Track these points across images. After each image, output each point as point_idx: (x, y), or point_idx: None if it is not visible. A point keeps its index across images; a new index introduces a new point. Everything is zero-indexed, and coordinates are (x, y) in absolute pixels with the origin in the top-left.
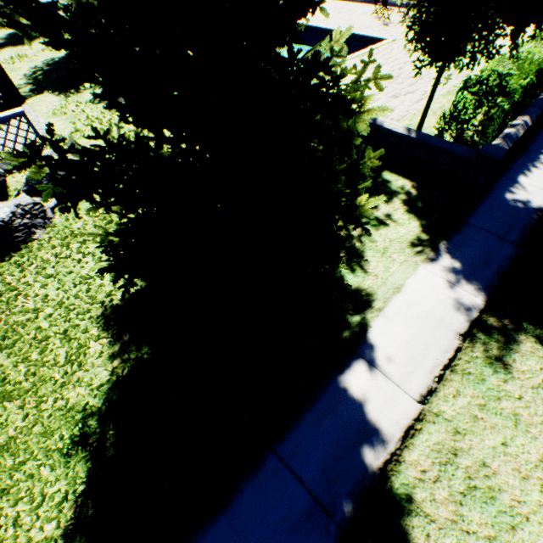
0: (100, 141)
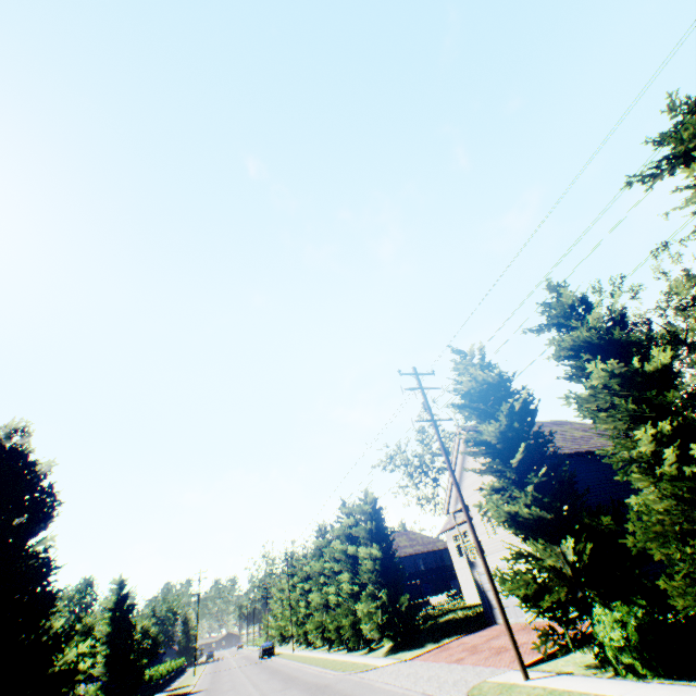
0: None
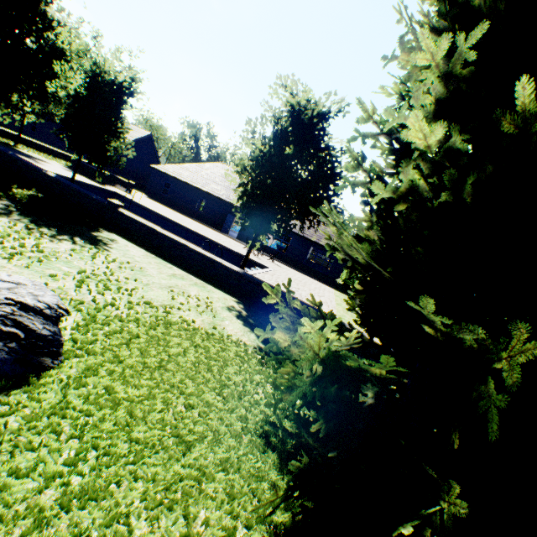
0: (30, 269)
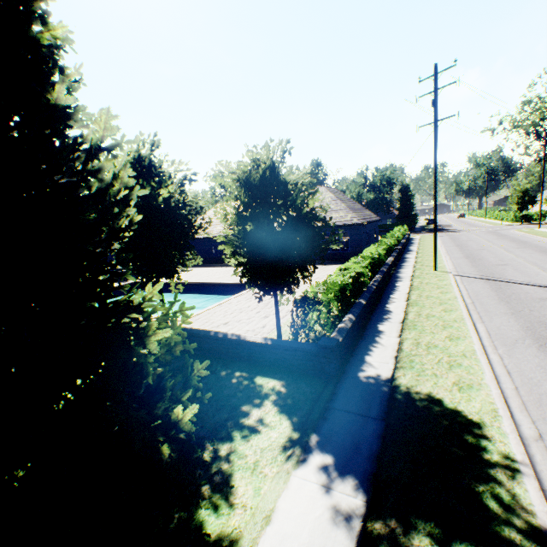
0: None
